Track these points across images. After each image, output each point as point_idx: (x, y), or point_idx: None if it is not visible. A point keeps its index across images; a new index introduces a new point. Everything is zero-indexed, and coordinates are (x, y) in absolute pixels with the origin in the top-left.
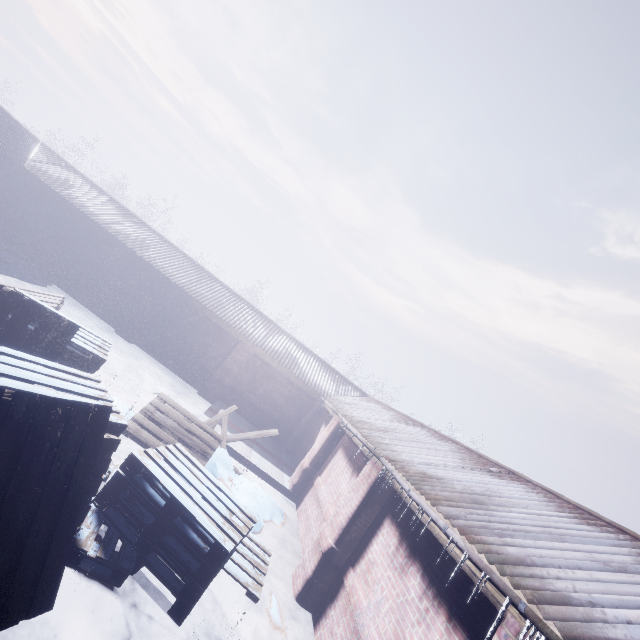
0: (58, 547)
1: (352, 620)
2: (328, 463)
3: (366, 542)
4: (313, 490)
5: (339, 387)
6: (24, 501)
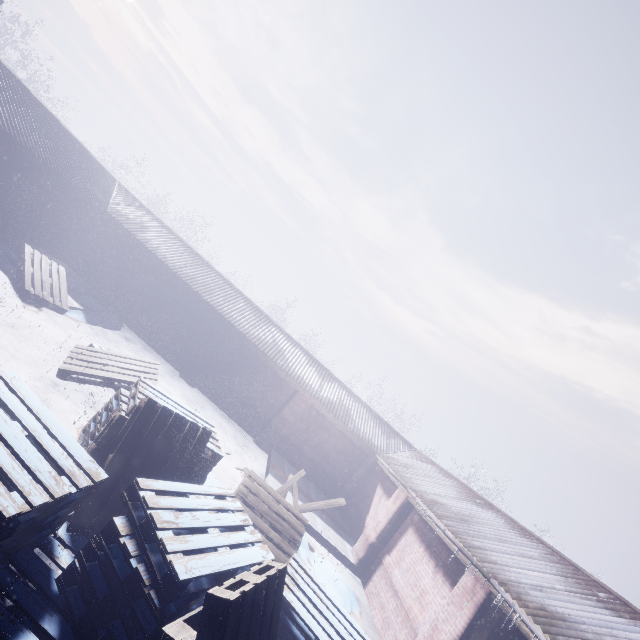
0: None
1: None
2: (397, 541)
3: None
4: (383, 570)
5: (389, 440)
6: None
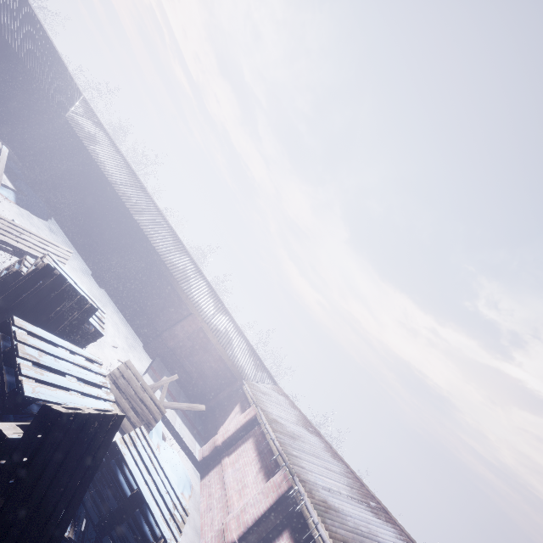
0: (56, 538)
1: None
2: (238, 447)
3: None
4: (219, 468)
5: (258, 372)
6: (51, 502)
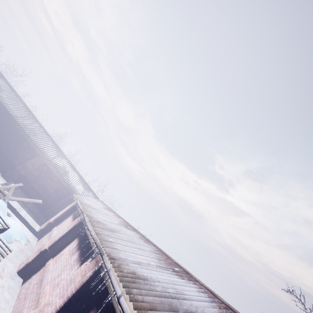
0: None
1: (42, 276)
2: (63, 221)
3: (64, 248)
4: (50, 232)
5: (85, 191)
6: None
